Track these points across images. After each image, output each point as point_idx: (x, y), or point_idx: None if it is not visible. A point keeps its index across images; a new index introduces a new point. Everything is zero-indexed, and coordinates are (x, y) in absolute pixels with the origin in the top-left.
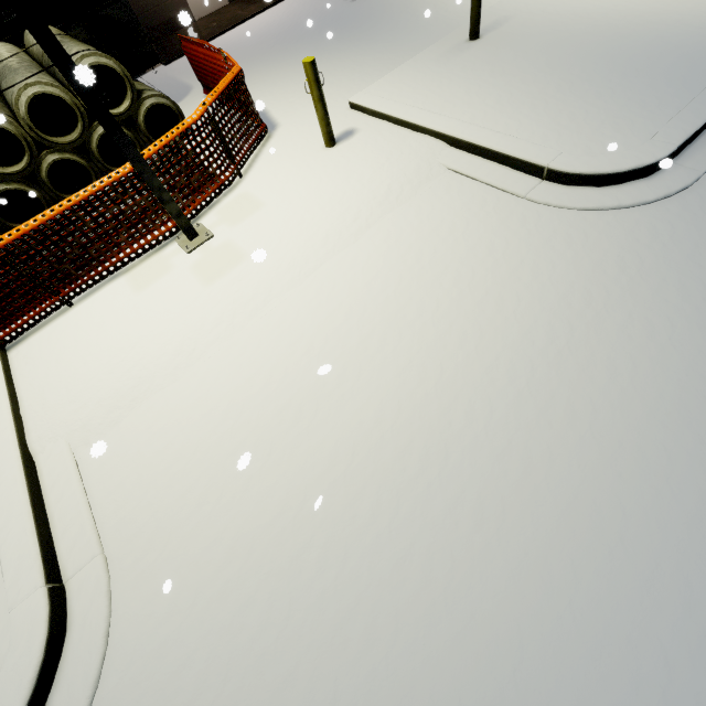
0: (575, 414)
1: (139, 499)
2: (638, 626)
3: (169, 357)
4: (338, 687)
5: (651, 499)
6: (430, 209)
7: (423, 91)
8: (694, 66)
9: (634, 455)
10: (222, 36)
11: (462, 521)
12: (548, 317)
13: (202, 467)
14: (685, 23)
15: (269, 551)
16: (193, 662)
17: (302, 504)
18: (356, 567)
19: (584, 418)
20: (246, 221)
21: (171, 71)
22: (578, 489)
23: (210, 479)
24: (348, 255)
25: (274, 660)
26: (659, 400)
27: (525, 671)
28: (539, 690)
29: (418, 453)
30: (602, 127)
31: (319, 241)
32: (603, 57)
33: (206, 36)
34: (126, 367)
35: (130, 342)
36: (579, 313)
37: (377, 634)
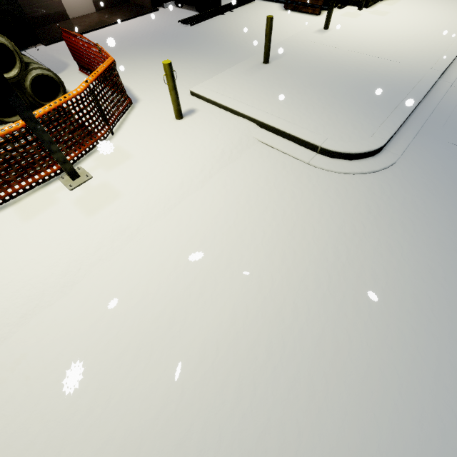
0: (359, 307)
1: (30, 411)
2: (420, 456)
3: (56, 277)
4: None
5: (411, 362)
6: (251, 166)
7: (238, 90)
8: (386, 97)
9: (397, 333)
10: (91, 33)
11: (301, 394)
12: (333, 241)
13: (91, 373)
14: (378, 73)
15: (156, 443)
16: None
17: (181, 396)
18: (229, 445)
19: (364, 310)
20: (119, 167)
21: (50, 50)
22: (369, 360)
23: (99, 383)
24: (198, 196)
25: None
26: (403, 295)
27: None
28: None
29: (264, 344)
30: (347, 125)
31: (177, 185)
32: (340, 85)
33: (79, 31)
34: (15, 288)
35: (19, 265)
36: (351, 239)
37: None
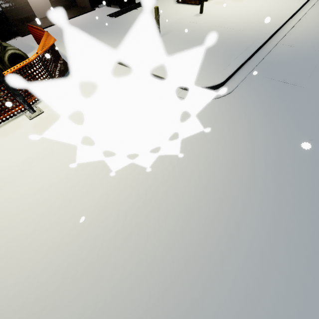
0: (193, 173)
1: None
2: (213, 245)
3: (18, 167)
4: (98, 297)
5: (218, 200)
6: None
7: None
8: (231, 52)
9: (213, 185)
10: (51, 27)
11: (152, 219)
12: (184, 139)
13: (35, 214)
14: (229, 38)
15: (67, 246)
16: (27, 304)
17: (84, 223)
18: (107, 245)
19: (196, 174)
20: None
21: (24, 39)
22: (194, 200)
23: (38, 219)
24: None
25: (68, 293)
26: (221, 165)
27: (174, 271)
28: (179, 277)
29: (135, 195)
30: (202, 71)
31: None
32: None
33: (43, 26)
34: None
35: None
36: (195, 137)
37: (116, 271)
